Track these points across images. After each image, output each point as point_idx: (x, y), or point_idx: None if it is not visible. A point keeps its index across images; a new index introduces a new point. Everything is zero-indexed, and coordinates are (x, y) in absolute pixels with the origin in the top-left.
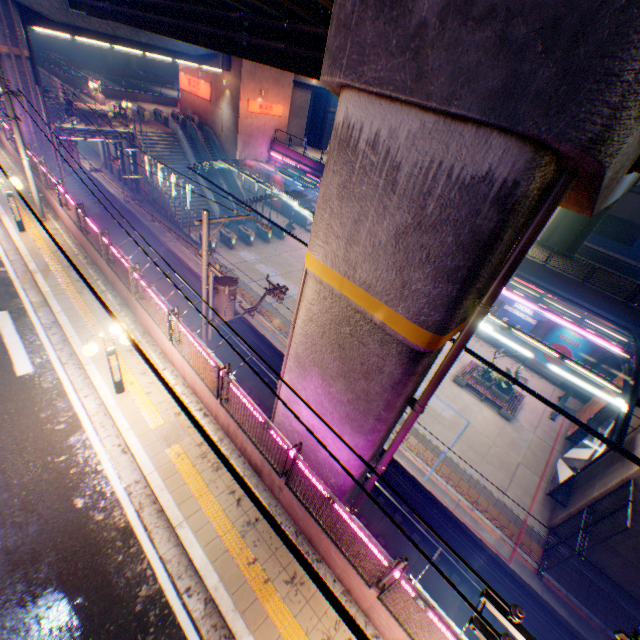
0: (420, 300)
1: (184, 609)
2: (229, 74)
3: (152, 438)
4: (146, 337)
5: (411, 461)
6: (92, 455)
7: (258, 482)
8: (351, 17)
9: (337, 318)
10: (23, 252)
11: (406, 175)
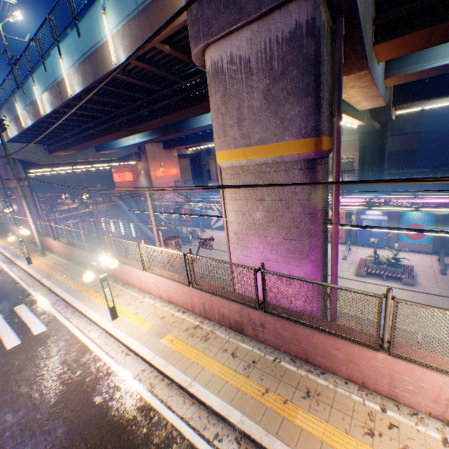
0: (296, 121)
1: None
2: (141, 162)
3: (147, 337)
4: (125, 286)
5: None
6: (101, 364)
7: (243, 338)
8: (197, 15)
9: (251, 181)
10: (31, 272)
11: (255, 61)
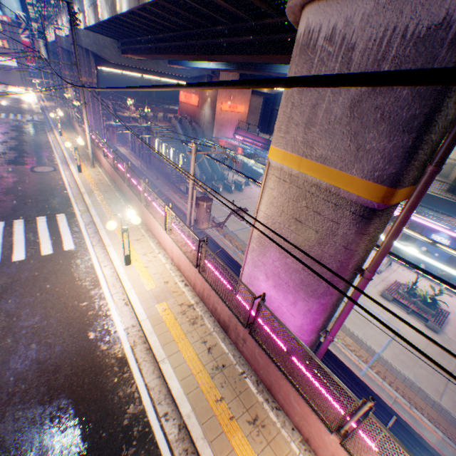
0: (374, 157)
1: (161, 430)
2: None
3: (146, 296)
4: (148, 233)
5: (348, 357)
6: (104, 304)
7: (225, 337)
8: None
9: (294, 195)
10: (79, 183)
11: (360, 51)
